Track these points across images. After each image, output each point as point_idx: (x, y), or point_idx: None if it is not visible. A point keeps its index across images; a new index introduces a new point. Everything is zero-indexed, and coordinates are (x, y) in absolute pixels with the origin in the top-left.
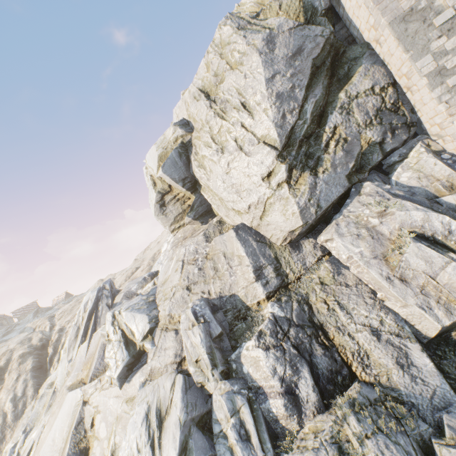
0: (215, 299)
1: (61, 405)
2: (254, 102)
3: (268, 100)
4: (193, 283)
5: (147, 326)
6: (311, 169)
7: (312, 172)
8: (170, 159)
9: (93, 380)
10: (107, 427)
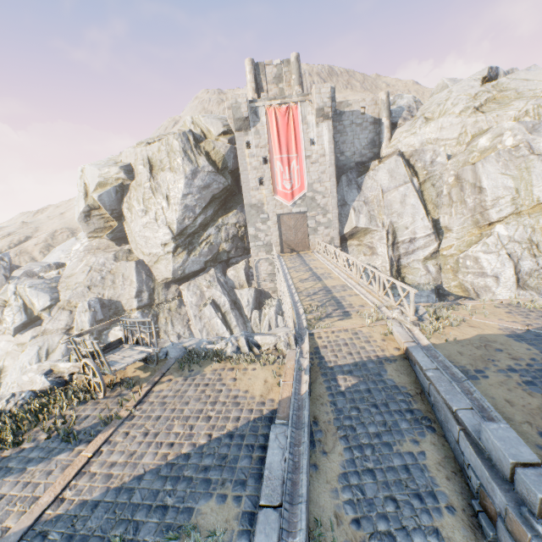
0: (106, 300)
1: None
2: (173, 201)
3: (179, 206)
4: (94, 285)
5: (48, 303)
6: (189, 251)
7: (189, 253)
8: (108, 193)
9: None
10: None
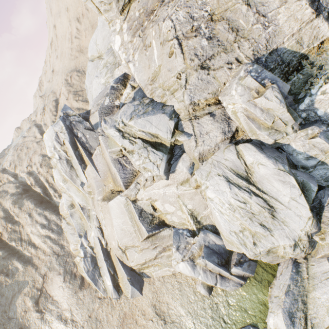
0: None
1: (108, 211)
2: None
3: None
4: (207, 59)
5: (170, 124)
6: None
7: None
8: None
9: (128, 186)
10: (172, 205)
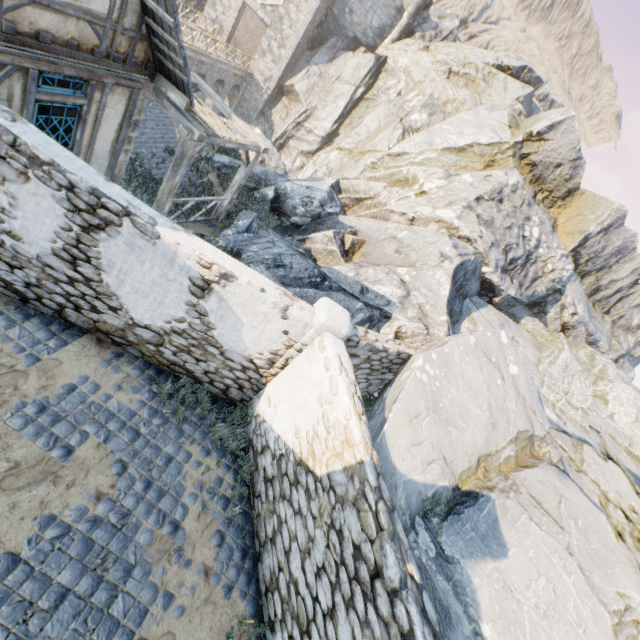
0: None
1: None
2: None
3: None
4: None
5: None
6: None
7: None
8: None
9: None
10: None
